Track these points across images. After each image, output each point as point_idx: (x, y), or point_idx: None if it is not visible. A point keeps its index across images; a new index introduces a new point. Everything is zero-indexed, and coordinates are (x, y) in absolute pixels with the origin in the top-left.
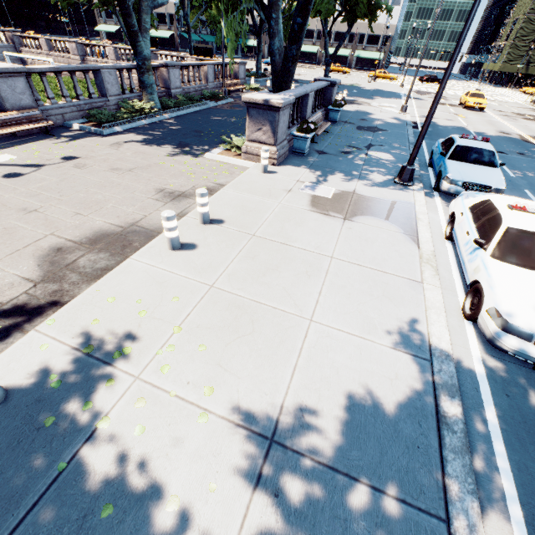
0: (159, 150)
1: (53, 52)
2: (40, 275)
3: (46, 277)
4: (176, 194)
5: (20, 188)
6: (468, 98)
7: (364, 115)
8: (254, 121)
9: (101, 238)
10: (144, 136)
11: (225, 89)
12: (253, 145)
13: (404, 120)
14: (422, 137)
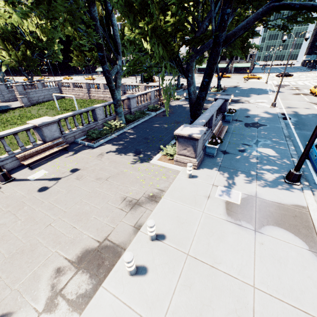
0: (124, 158)
1: (75, 88)
2: (43, 302)
3: (46, 306)
4: (133, 202)
5: (45, 201)
6: (316, 90)
7: (247, 112)
8: (181, 144)
9: (85, 255)
10: (115, 146)
11: (160, 103)
12: (181, 157)
13: (275, 114)
14: (305, 155)
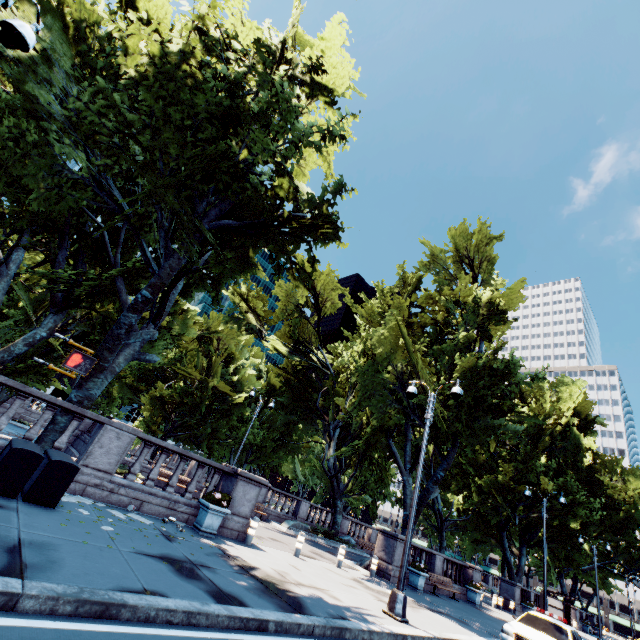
0: None
1: None
2: None
3: None
4: None
5: None
6: None
7: None
8: None
9: None
10: None
11: None
12: None
13: None
14: (632, 635)
